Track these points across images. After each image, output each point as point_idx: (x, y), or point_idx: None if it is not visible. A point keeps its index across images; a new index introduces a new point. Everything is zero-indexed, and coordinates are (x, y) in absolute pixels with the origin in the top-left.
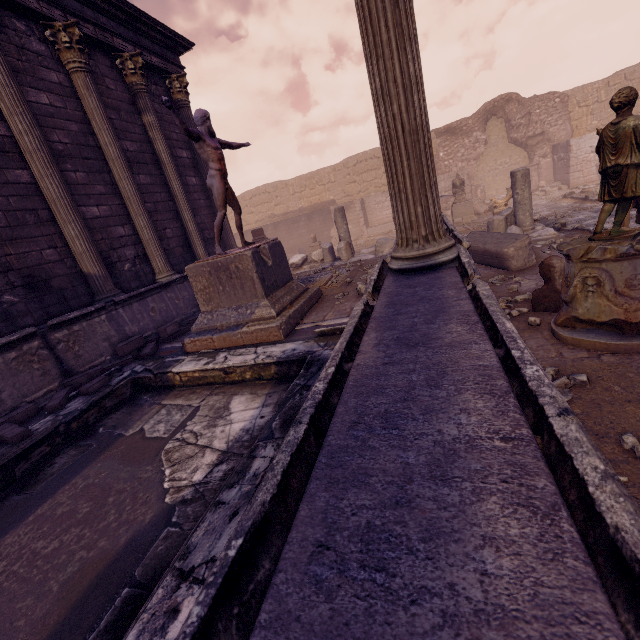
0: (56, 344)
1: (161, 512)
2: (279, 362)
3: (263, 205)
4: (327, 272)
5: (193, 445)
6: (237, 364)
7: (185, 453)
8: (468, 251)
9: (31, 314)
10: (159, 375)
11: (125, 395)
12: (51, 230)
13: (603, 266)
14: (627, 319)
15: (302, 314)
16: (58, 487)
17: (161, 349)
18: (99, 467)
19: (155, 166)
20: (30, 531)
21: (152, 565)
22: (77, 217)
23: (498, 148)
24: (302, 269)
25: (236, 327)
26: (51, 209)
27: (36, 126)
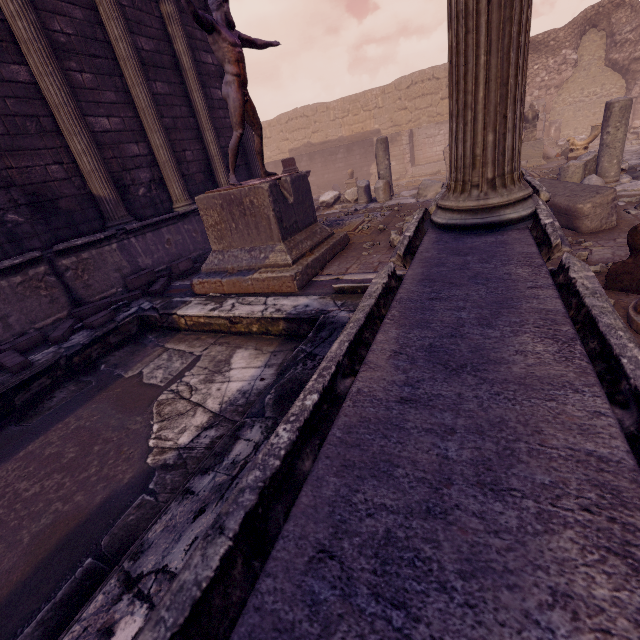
0: (64, 271)
1: (140, 474)
2: (288, 318)
3: (299, 131)
4: (359, 215)
5: (186, 400)
6: (243, 315)
7: (176, 408)
8: None
9: (38, 237)
10: (164, 316)
11: (131, 332)
12: (56, 142)
13: None
14: None
15: (323, 263)
16: (52, 424)
17: (172, 286)
18: (93, 409)
19: (174, 72)
20: (18, 468)
21: (119, 536)
22: (83, 129)
23: (589, 73)
24: (333, 209)
25: (247, 272)
26: (55, 117)
27: (30, 8)
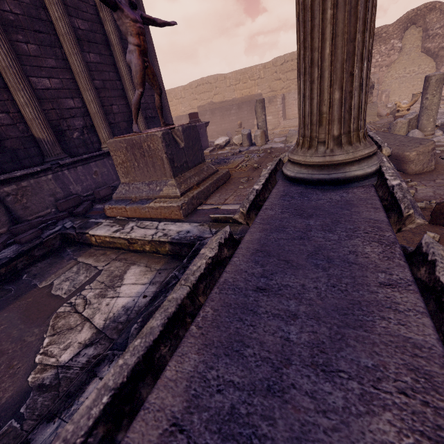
0: (5, 196)
1: (18, 393)
2: (172, 242)
3: (205, 93)
4: (241, 155)
5: (78, 314)
6: (138, 237)
7: (68, 322)
8: None
9: None
10: (80, 234)
11: (54, 246)
12: (3, 96)
13: None
14: None
15: (207, 195)
16: None
17: (93, 208)
18: (4, 317)
19: (105, 46)
20: None
21: None
22: (26, 86)
23: (410, 57)
24: (224, 150)
25: (146, 201)
26: (3, 76)
27: None
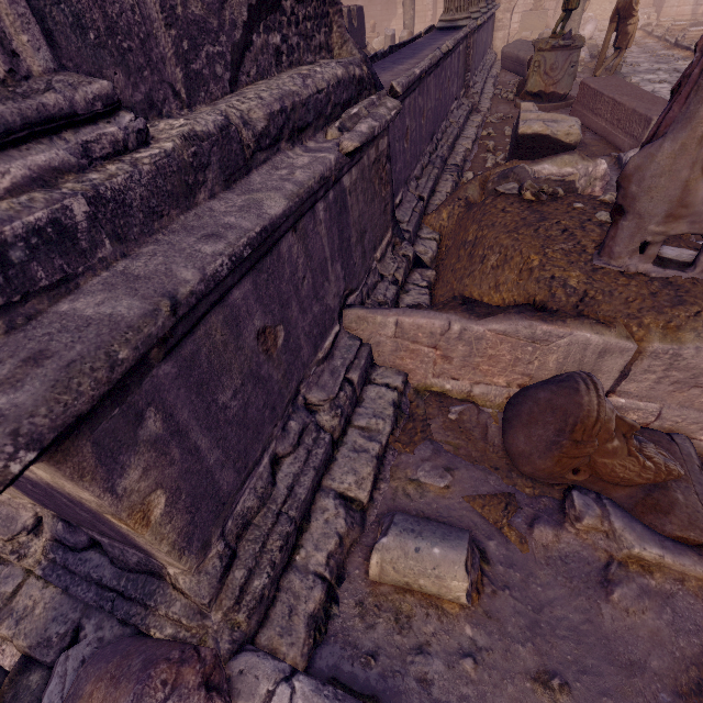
0: None
1: None
2: None
3: None
4: None
5: None
6: None
7: None
8: (507, 58)
9: None
10: None
11: None
12: None
13: (544, 54)
14: (545, 91)
15: None
16: None
17: None
18: None
19: None
20: None
21: None
22: None
23: None
24: None
25: None
26: None
27: None
